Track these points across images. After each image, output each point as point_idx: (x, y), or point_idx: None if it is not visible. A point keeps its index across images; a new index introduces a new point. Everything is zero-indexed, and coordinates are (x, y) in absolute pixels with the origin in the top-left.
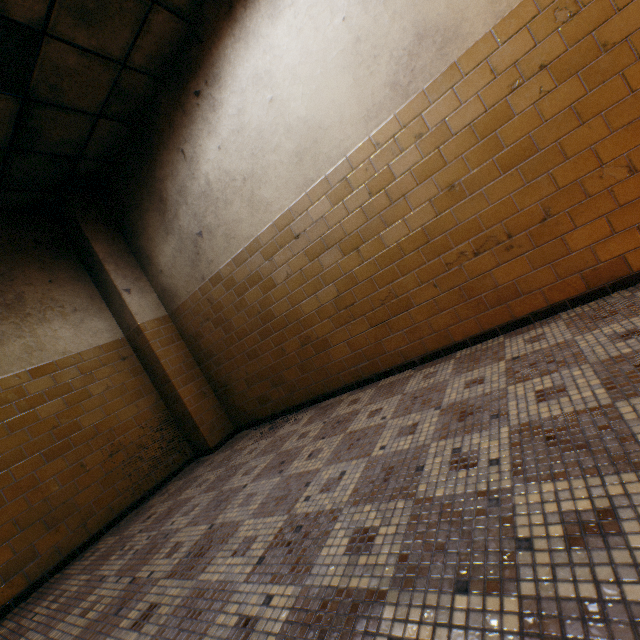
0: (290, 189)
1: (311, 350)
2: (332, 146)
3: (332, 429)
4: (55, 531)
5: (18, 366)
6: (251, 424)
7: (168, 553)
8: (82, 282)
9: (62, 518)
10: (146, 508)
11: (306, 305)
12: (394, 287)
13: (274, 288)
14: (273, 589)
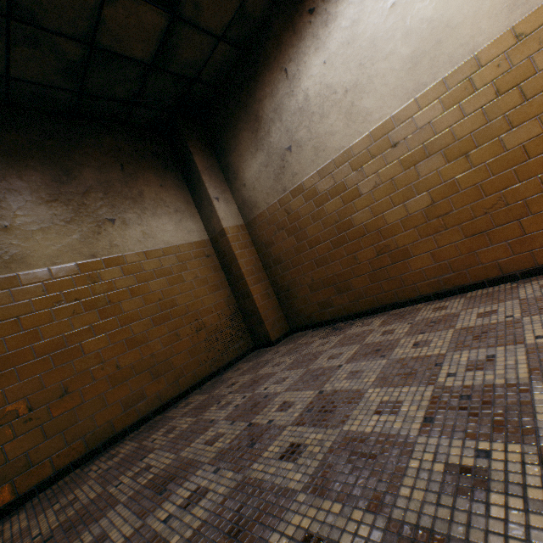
0: (396, 96)
1: (387, 259)
2: (458, 45)
3: (428, 327)
4: (157, 381)
5: (138, 247)
6: (307, 326)
7: (279, 408)
8: (181, 190)
9: (162, 372)
10: (223, 379)
11: (390, 214)
12: (506, 194)
13: (357, 198)
14: (481, 445)
